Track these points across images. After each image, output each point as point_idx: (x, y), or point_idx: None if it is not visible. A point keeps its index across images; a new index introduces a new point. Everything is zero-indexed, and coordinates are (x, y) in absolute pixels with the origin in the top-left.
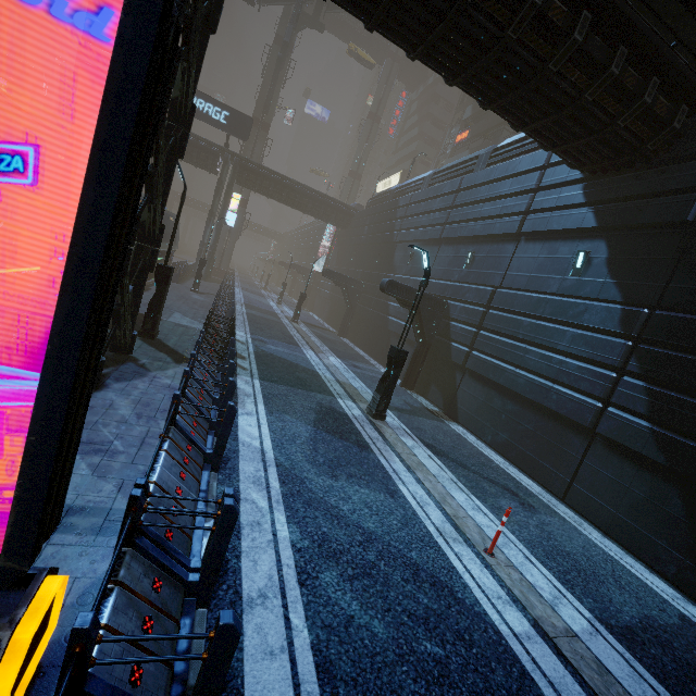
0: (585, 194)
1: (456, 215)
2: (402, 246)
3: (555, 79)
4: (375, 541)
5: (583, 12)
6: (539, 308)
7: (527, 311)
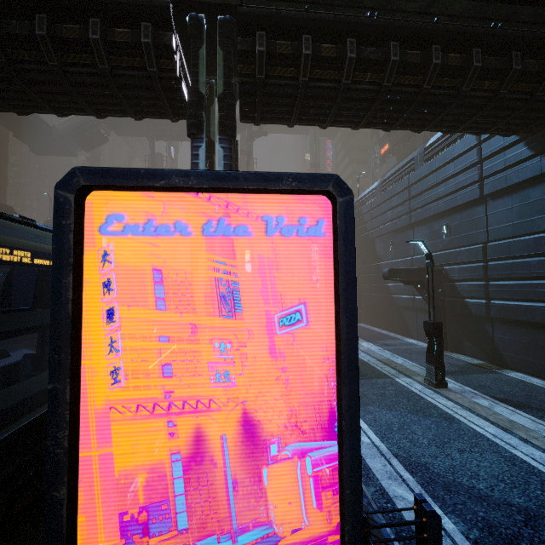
0: (530, 148)
1: (416, 203)
2: (379, 239)
3: (470, 94)
4: (536, 517)
5: (472, 50)
6: (540, 246)
7: (529, 252)
